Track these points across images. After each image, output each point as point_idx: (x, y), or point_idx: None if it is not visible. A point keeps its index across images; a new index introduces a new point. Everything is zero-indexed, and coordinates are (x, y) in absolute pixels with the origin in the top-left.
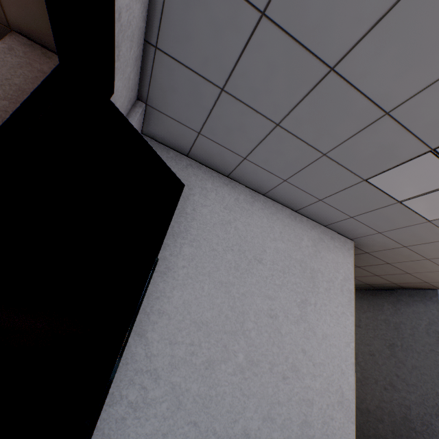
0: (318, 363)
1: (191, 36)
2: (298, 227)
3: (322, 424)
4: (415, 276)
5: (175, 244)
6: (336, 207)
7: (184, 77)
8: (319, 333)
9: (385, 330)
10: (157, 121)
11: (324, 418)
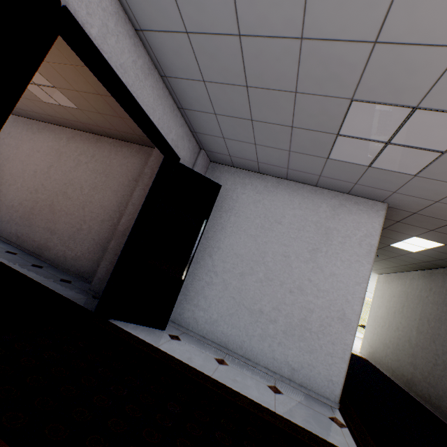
0: (322, 290)
1: (201, 126)
2: (317, 198)
3: (319, 325)
4: None
5: (226, 216)
6: (336, 178)
7: (209, 138)
8: (327, 271)
9: None
10: (212, 155)
11: (322, 322)
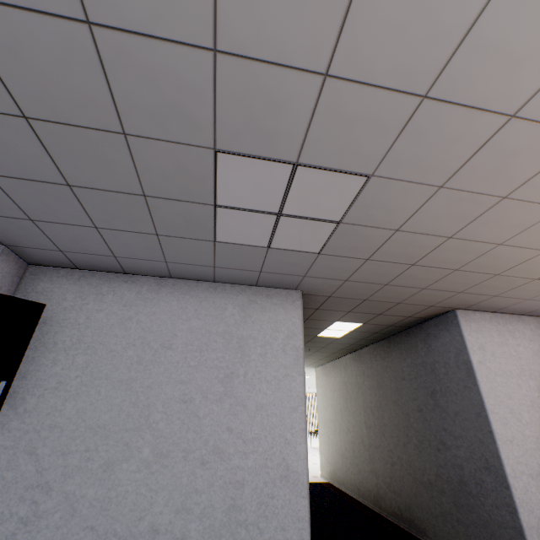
0: (251, 438)
1: None
2: (219, 298)
3: (258, 505)
4: (411, 304)
5: (67, 357)
6: (235, 268)
7: (1, 222)
8: (252, 404)
9: (424, 375)
10: (27, 253)
11: (260, 498)
